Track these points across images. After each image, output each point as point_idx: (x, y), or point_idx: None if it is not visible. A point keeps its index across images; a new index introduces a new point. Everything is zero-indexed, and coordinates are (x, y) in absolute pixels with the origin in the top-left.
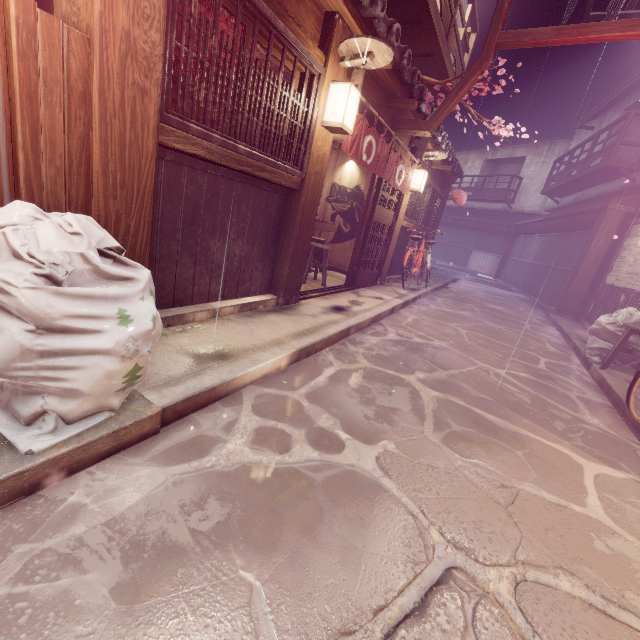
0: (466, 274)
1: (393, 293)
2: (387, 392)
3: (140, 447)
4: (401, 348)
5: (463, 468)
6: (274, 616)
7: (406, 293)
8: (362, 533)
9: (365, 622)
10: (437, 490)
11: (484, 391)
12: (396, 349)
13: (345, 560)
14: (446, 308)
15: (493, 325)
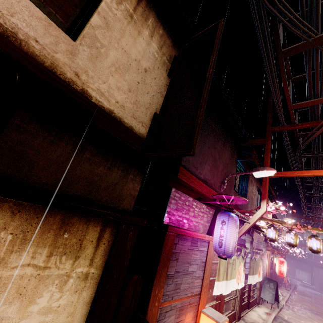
0: (297, 281)
1: (285, 291)
2: (301, 311)
3: (283, 309)
4: (298, 305)
5: (316, 320)
6: (305, 320)
7: (287, 291)
8: (308, 319)
9: (311, 322)
10: (314, 320)
11: (317, 315)
12: (297, 305)
13: (308, 320)
14: (300, 297)
15: (316, 304)
